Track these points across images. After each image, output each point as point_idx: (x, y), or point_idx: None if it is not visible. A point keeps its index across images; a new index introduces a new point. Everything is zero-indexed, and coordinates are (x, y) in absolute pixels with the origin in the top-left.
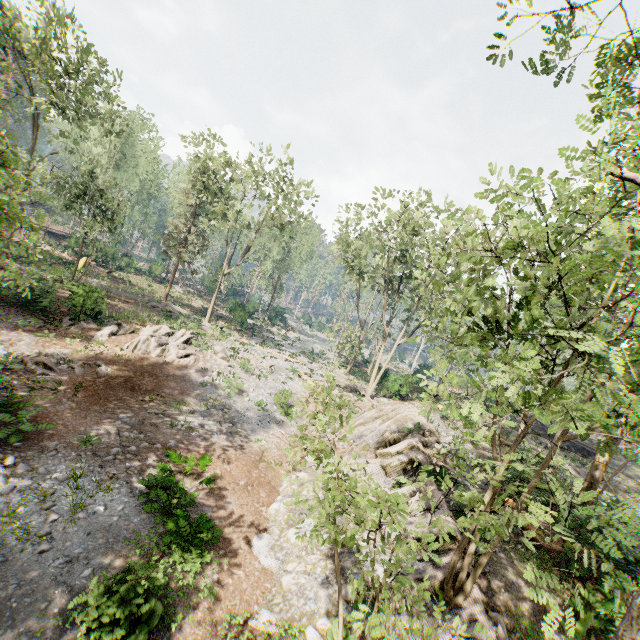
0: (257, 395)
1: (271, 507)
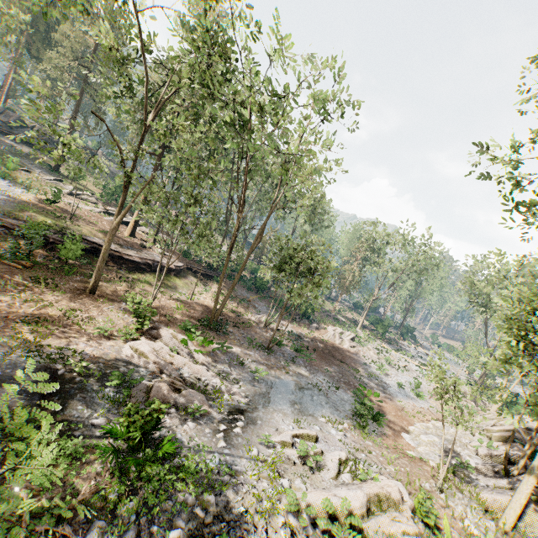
0: (397, 379)
1: (410, 427)
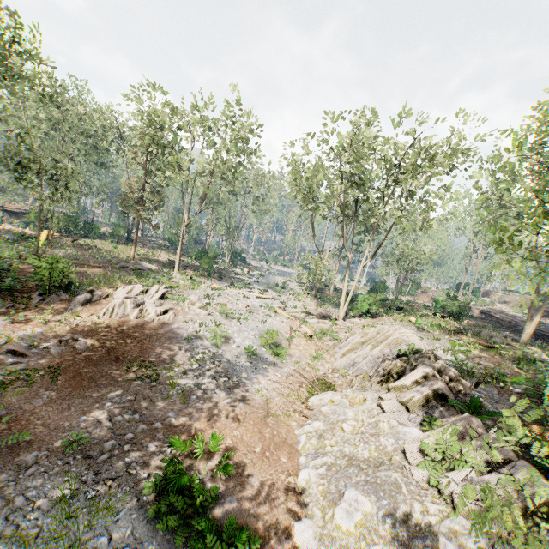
0: (243, 339)
1: (300, 478)
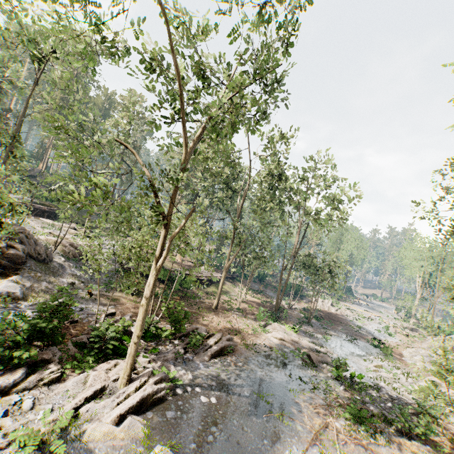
0: (372, 327)
1: (403, 353)
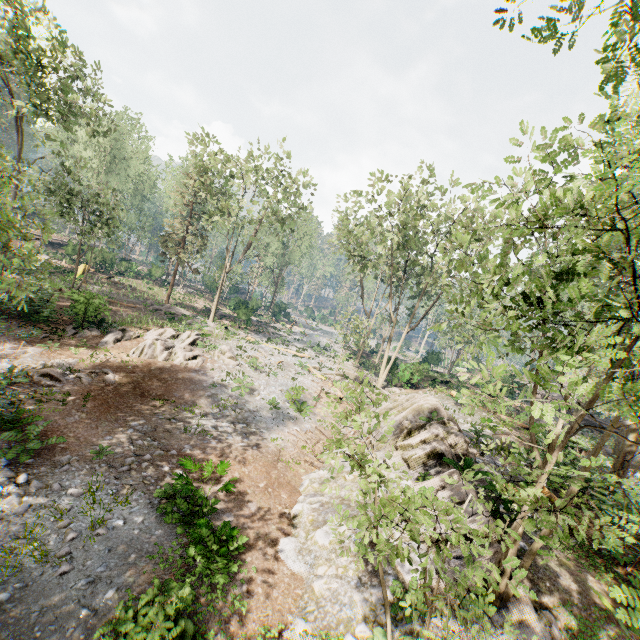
0: (268, 393)
1: (294, 509)
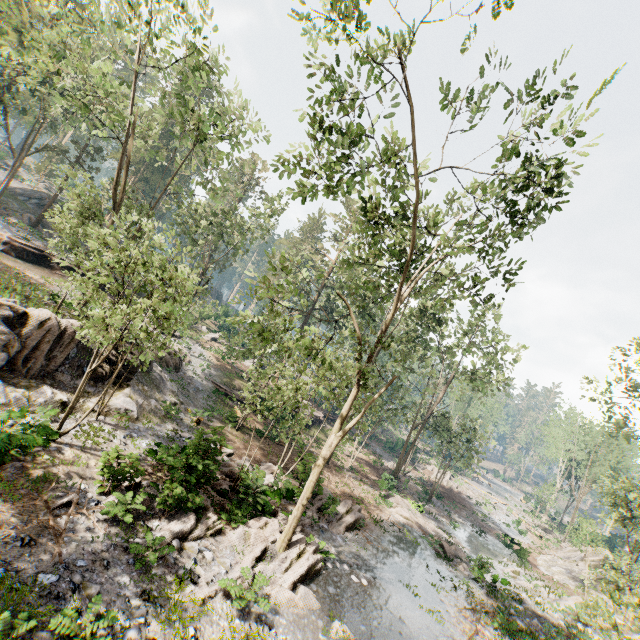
0: (500, 518)
1: (538, 561)
